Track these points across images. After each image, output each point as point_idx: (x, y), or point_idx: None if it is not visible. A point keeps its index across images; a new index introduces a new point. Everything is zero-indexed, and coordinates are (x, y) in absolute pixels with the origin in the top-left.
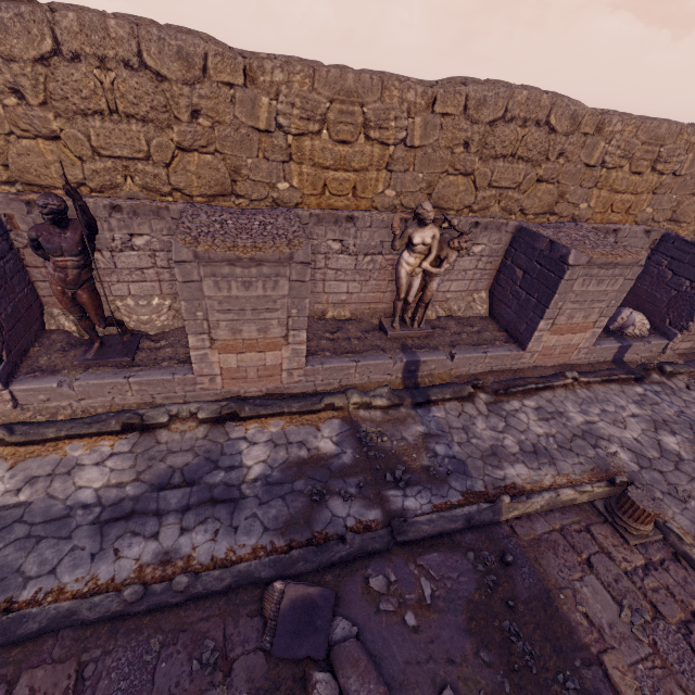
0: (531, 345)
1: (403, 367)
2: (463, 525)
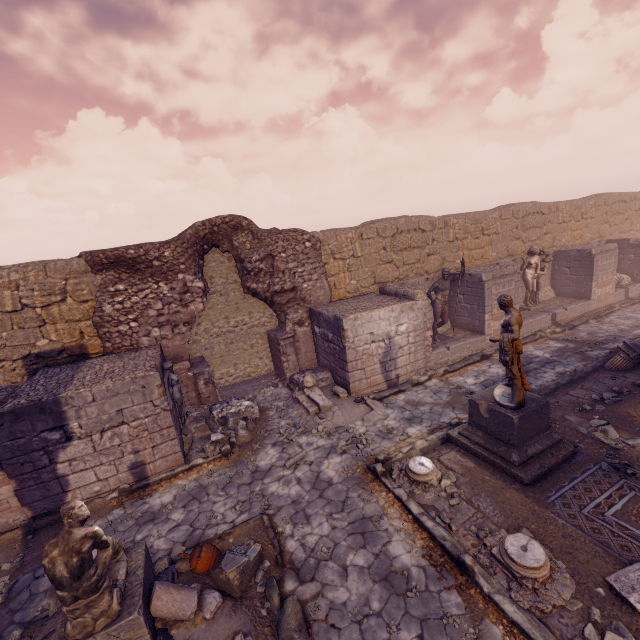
0: (592, 296)
1: (550, 318)
2: None
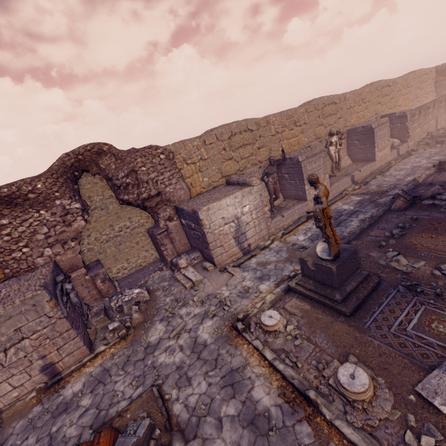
0: (376, 158)
1: (350, 179)
2: (413, 186)
